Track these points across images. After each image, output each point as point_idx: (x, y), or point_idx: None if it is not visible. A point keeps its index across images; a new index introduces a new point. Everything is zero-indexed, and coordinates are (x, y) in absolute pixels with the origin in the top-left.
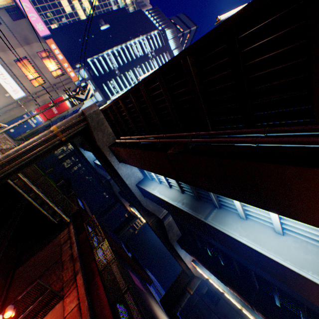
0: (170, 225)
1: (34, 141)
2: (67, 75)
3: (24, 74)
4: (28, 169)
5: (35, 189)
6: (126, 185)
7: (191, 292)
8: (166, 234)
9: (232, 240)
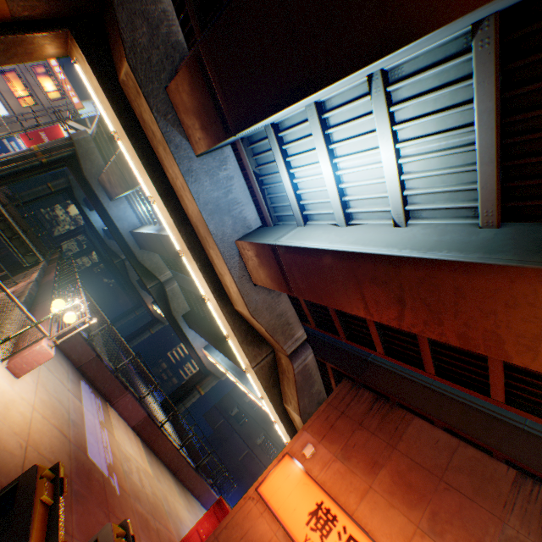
0: (175, 293)
1: (10, 156)
2: (68, 100)
3: (11, 89)
4: (1, 197)
5: (6, 214)
6: (120, 232)
7: (202, 392)
8: (169, 304)
9: (168, 240)
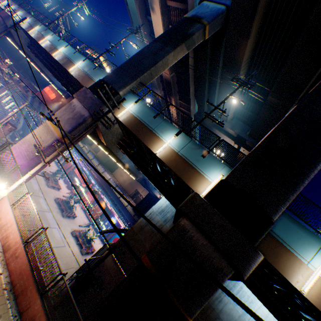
0: None
1: None
2: None
3: None
4: None
5: None
6: None
7: None
8: None
9: None
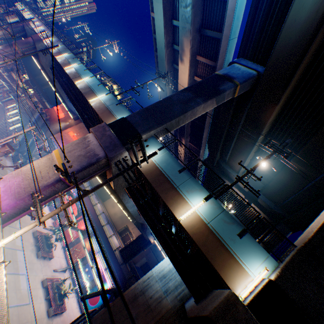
0: None
1: None
2: None
3: None
4: None
5: None
6: None
7: None
8: None
9: None
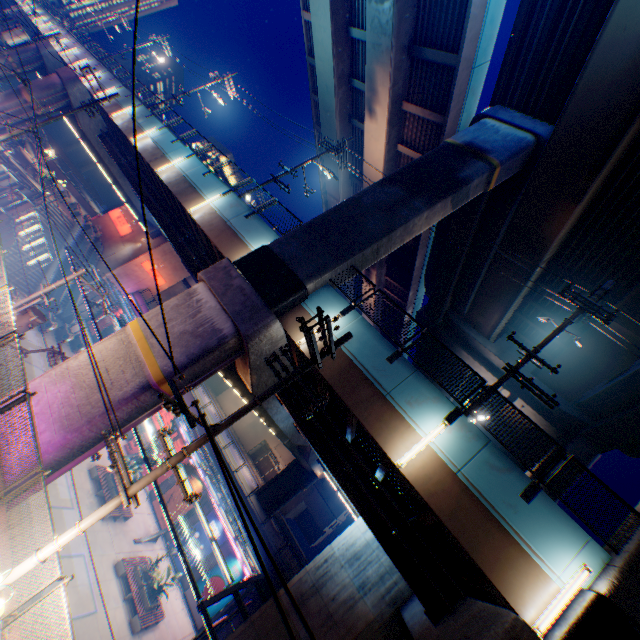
0: None
1: None
2: None
3: None
4: None
5: None
6: None
7: None
8: None
9: None
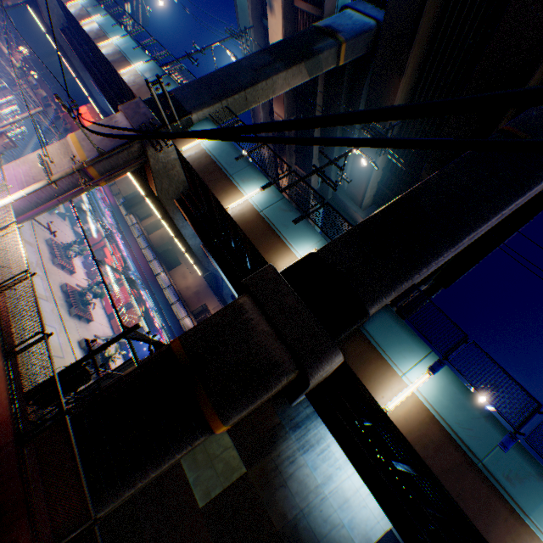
0: None
1: None
2: None
3: None
4: None
5: None
6: None
7: None
8: None
9: None
